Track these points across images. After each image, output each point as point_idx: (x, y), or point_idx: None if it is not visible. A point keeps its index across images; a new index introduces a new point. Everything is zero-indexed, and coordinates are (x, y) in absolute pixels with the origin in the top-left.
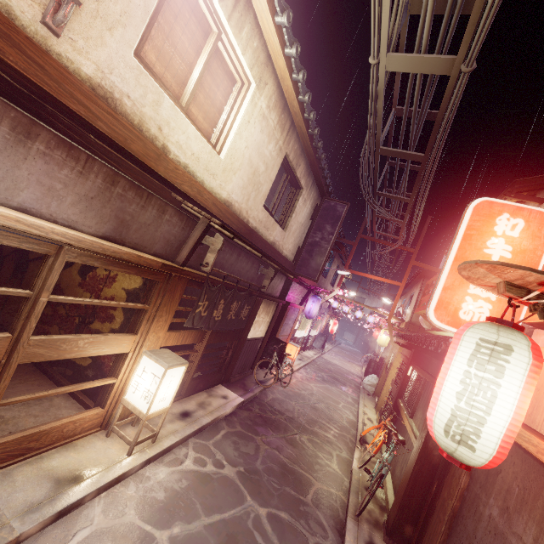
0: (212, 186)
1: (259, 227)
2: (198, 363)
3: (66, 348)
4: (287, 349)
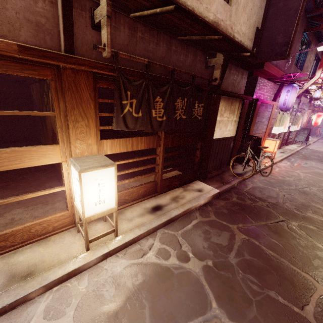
0: None
1: None
2: (162, 165)
3: None
4: (265, 145)
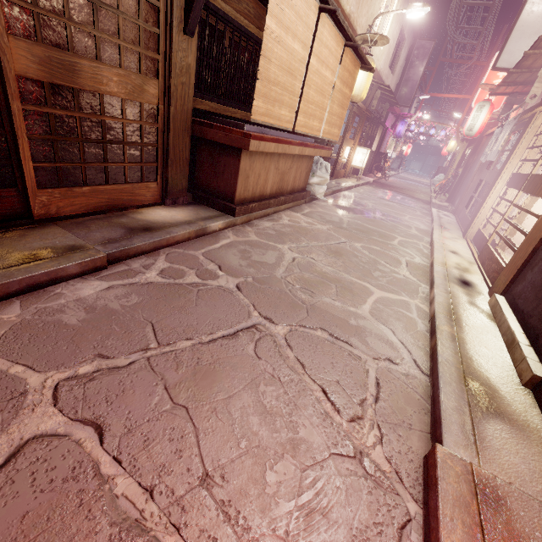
0: (377, 66)
1: (385, 79)
2: None
3: (347, 142)
4: None
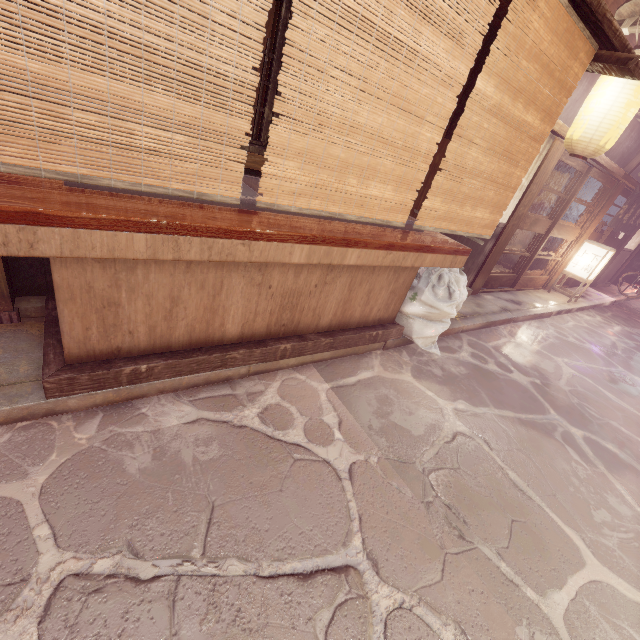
0: None
1: None
2: None
3: (561, 231)
4: None
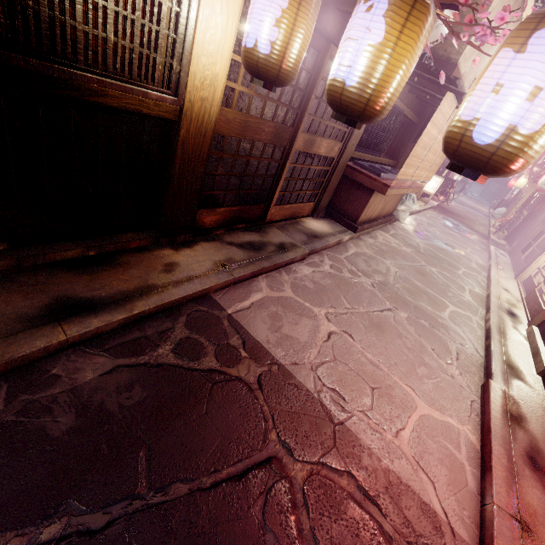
0: None
1: None
2: None
3: None
4: None
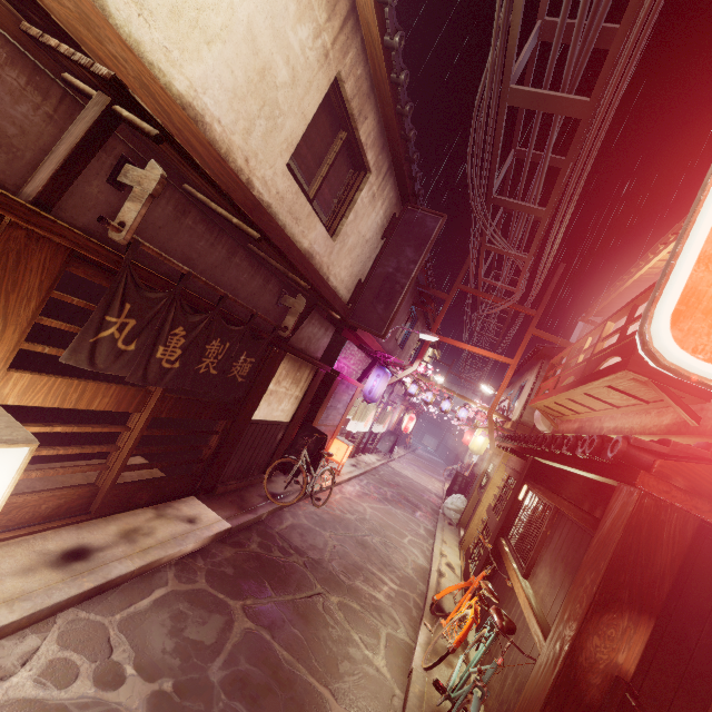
0: (140, 38)
1: (278, 208)
2: (130, 452)
3: None
4: (333, 448)
